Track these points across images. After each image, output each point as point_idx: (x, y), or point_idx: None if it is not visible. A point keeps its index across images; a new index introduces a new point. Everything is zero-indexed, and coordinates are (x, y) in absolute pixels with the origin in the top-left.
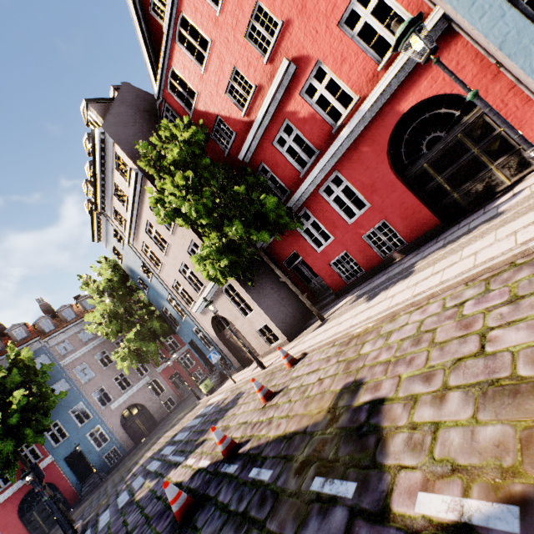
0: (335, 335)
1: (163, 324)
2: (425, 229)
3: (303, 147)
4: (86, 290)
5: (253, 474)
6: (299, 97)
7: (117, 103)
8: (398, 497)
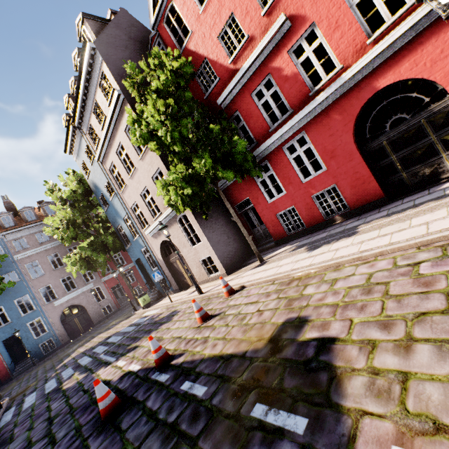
0: (276, 274)
1: (115, 239)
2: (370, 199)
3: (278, 103)
4: (50, 196)
5: (185, 387)
6: (287, 55)
7: (112, 25)
8: (364, 446)
